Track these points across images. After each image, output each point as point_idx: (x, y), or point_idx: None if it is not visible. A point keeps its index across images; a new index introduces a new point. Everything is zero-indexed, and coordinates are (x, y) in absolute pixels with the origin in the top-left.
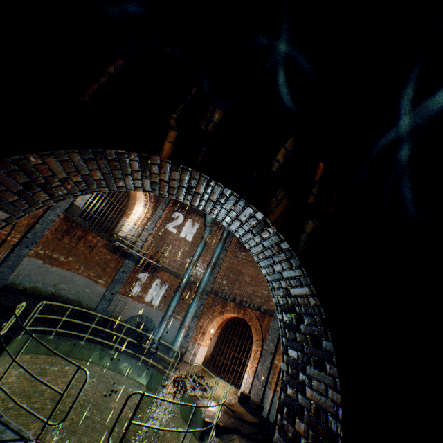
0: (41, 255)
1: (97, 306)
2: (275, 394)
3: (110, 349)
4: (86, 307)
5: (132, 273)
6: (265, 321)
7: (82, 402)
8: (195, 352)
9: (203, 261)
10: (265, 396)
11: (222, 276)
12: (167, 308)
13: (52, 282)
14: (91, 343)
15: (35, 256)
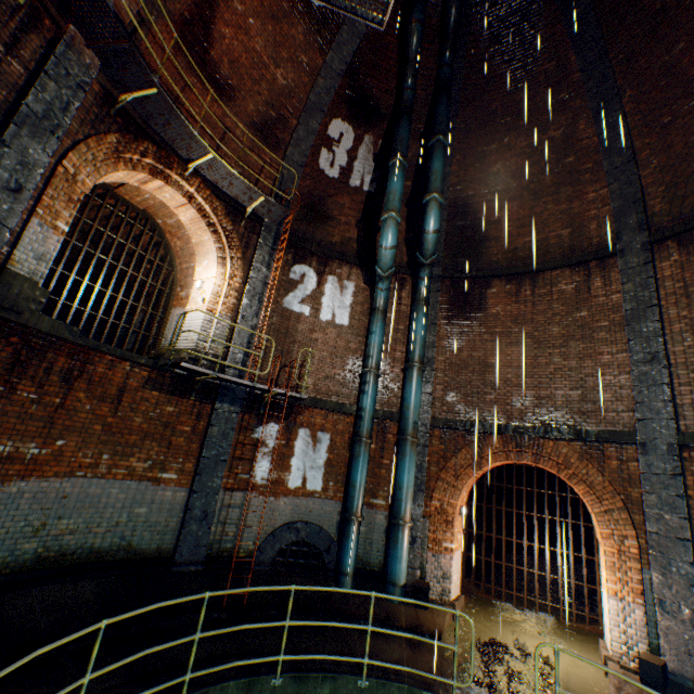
0: None
1: (179, 542)
2: None
3: (268, 676)
4: (150, 554)
5: (240, 433)
6: (609, 461)
7: None
8: (445, 572)
9: (389, 363)
10: None
11: (445, 384)
12: (348, 490)
13: (25, 527)
14: (208, 689)
15: None
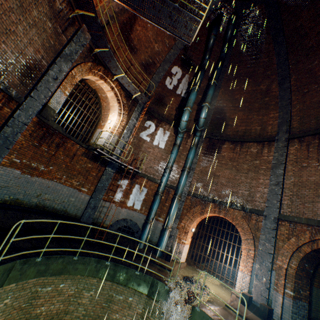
0: (17, 164)
1: (83, 214)
2: (284, 297)
3: (105, 260)
4: (72, 216)
5: (113, 180)
6: (252, 220)
7: (82, 317)
8: (180, 251)
9: (177, 167)
10: (270, 297)
11: (197, 179)
12: (149, 211)
13: (35, 193)
14: (85, 257)
15: (10, 165)
